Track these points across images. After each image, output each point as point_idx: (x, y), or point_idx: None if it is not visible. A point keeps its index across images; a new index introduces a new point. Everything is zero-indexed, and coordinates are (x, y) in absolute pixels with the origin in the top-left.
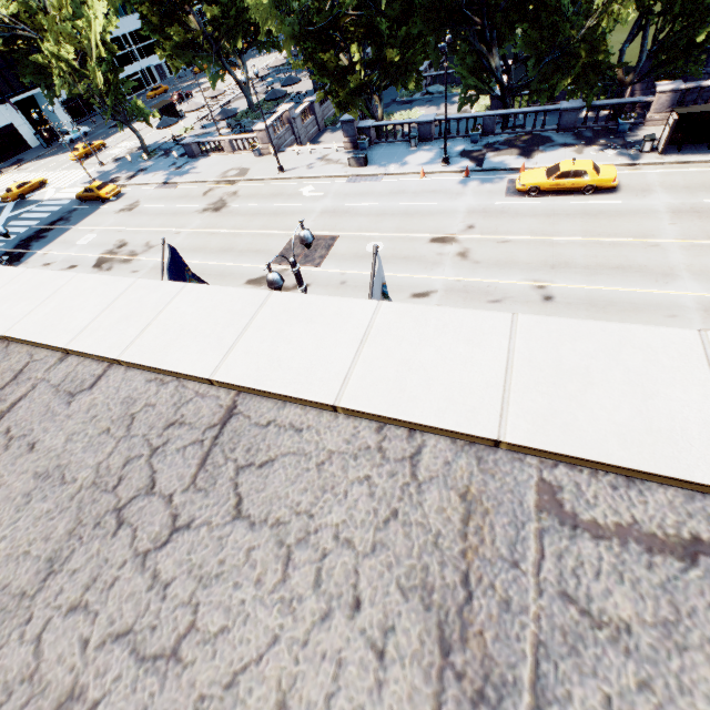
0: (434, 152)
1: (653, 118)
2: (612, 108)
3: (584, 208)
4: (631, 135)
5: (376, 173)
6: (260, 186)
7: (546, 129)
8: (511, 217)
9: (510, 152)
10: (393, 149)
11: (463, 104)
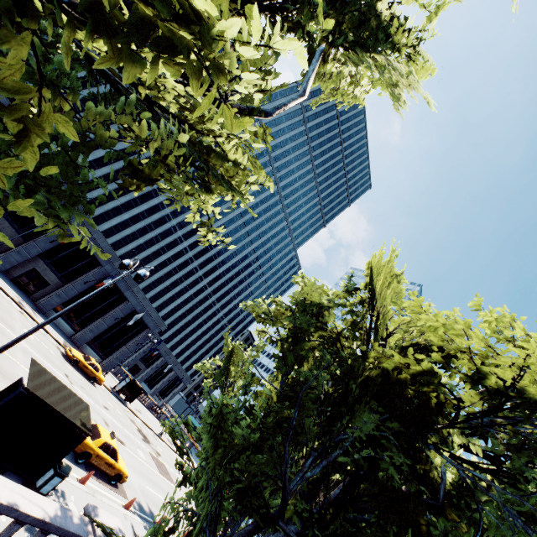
0: None
1: None
2: None
3: None
4: None
5: None
6: None
7: None
8: None
9: None
10: None
11: None
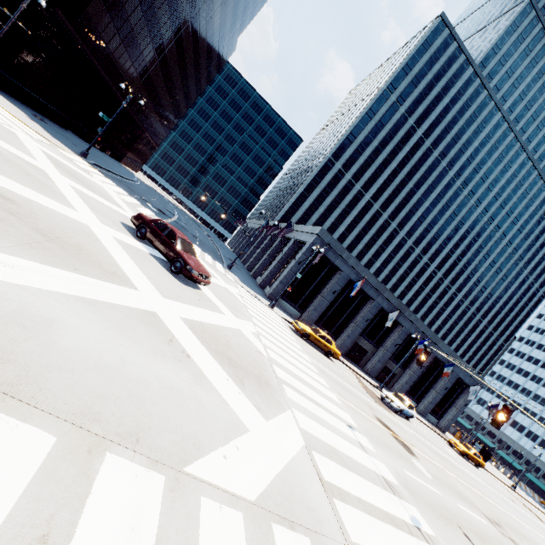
0: None
1: None
2: None
3: None
4: None
5: None
6: None
7: None
8: None
9: None
10: None
11: None
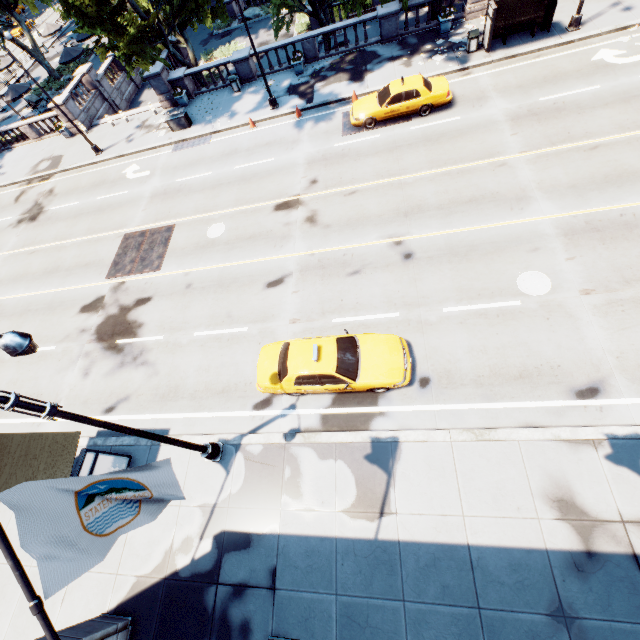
0: (260, 94)
1: (473, 9)
2: (430, 5)
3: (424, 132)
4: (455, 34)
5: (203, 133)
6: (78, 177)
7: (370, 42)
8: (354, 161)
9: (339, 78)
10: (216, 98)
11: (277, 29)
